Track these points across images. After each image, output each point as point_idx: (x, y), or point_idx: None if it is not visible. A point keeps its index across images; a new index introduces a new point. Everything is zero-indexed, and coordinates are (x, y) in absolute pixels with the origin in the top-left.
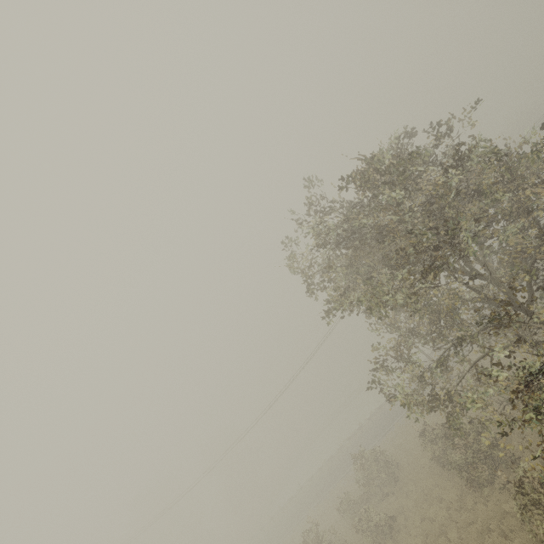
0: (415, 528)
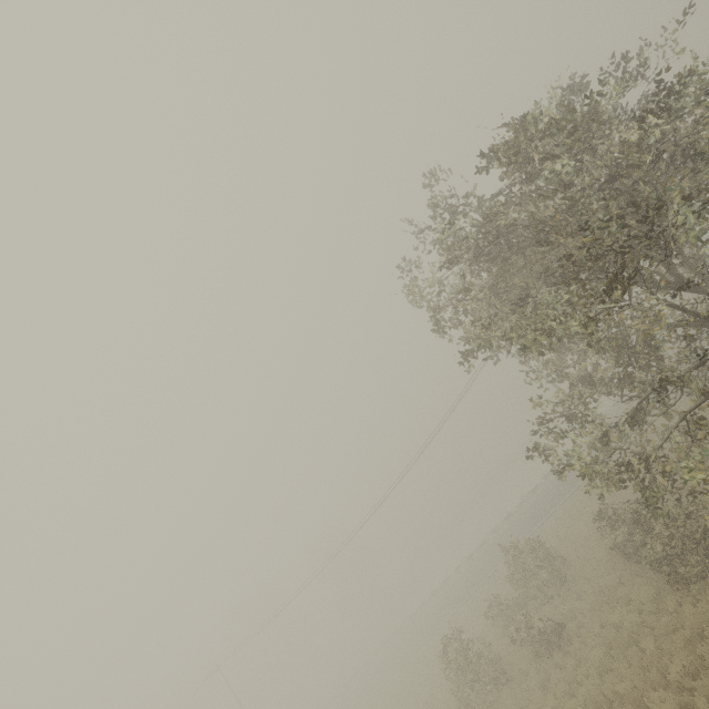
0: (592, 637)
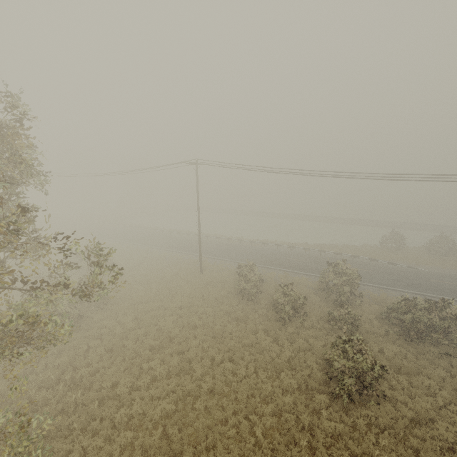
0: None
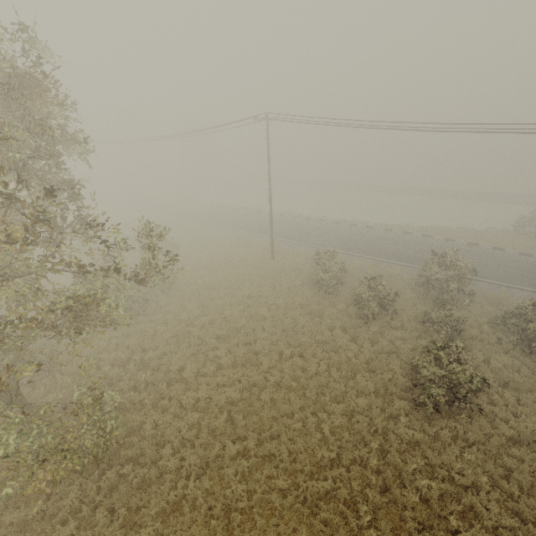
0: None
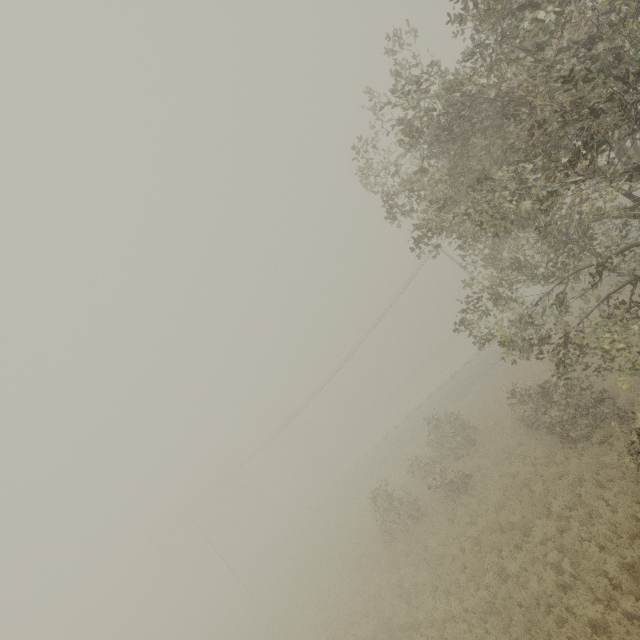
0: (493, 483)
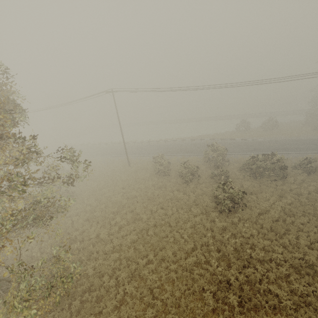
0: None
